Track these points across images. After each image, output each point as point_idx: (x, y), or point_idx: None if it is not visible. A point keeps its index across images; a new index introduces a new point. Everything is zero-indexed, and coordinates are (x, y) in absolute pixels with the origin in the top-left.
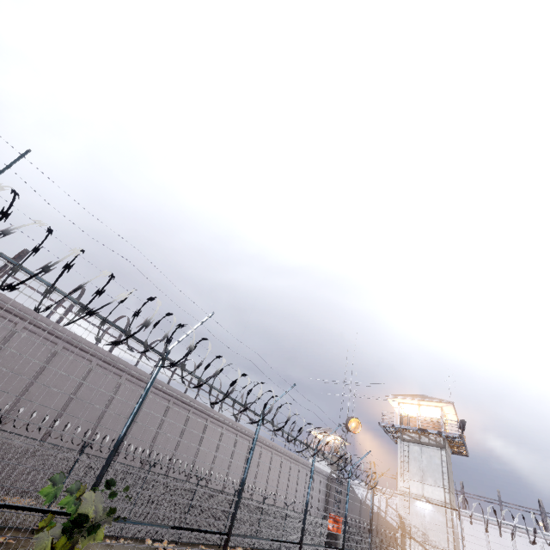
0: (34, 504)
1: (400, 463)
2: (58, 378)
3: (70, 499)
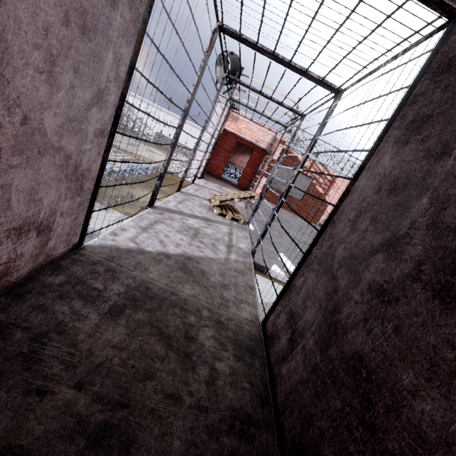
0: None
1: None
2: None
3: None
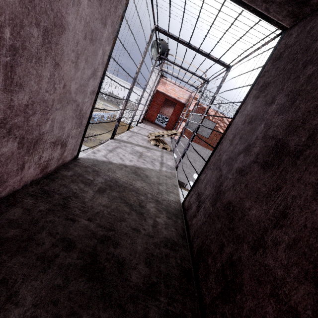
0: None
1: None
2: None
3: None
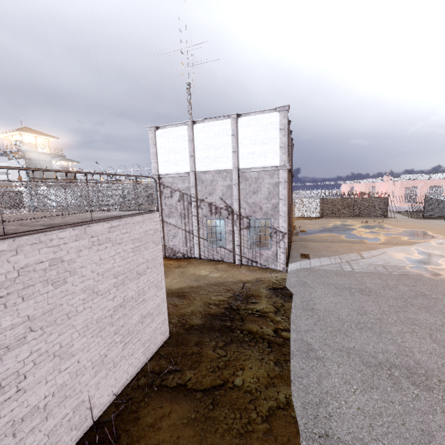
0: None
1: (11, 173)
2: None
3: None
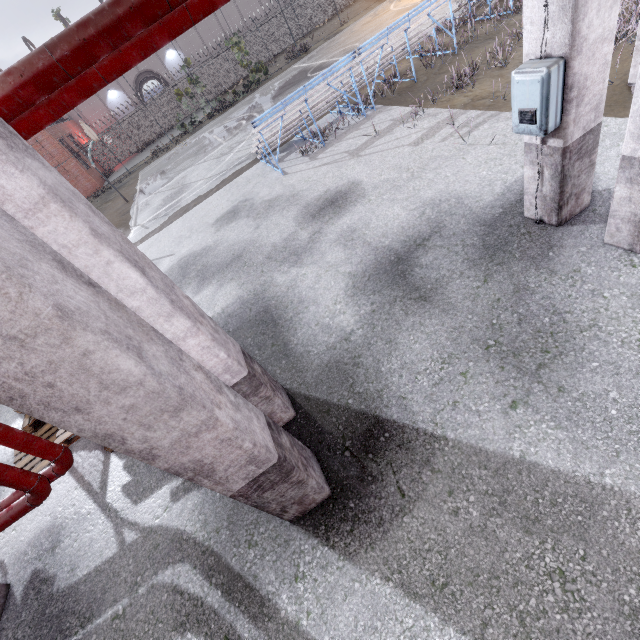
0: (263, 54)
1: None
2: (222, 7)
3: (232, 43)
